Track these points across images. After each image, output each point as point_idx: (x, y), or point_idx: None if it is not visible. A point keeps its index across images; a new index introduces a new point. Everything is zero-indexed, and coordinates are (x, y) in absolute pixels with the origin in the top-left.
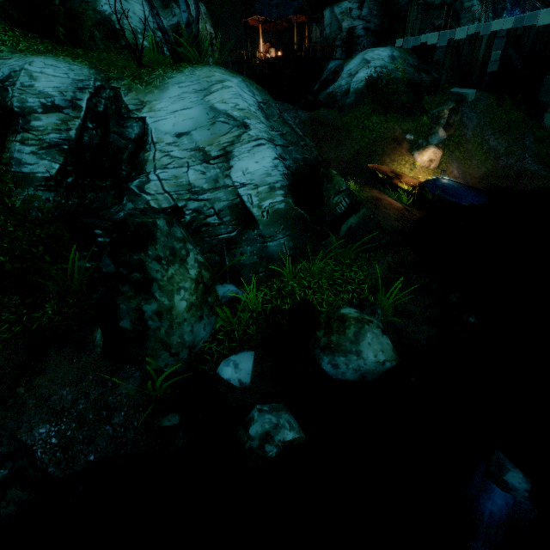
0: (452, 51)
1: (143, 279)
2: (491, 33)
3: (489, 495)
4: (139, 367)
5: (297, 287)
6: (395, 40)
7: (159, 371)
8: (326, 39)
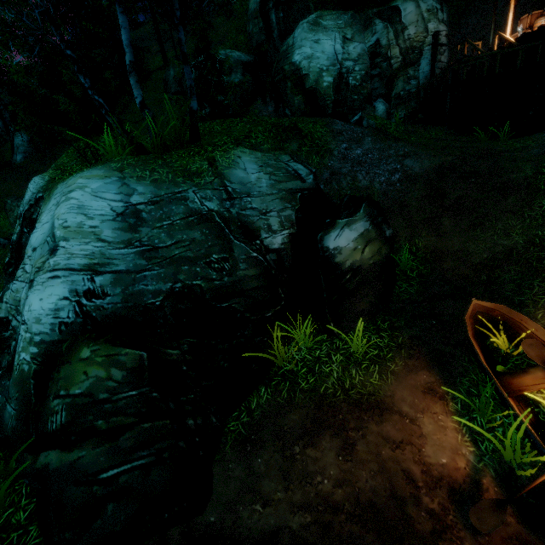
0: None
1: None
2: None
3: None
4: None
5: None
6: None
7: None
8: None
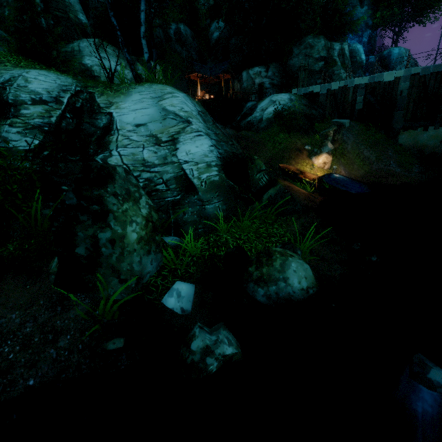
0: (330, 97)
1: (100, 210)
2: (355, 86)
3: (417, 397)
4: (89, 295)
5: (230, 239)
6: (292, 91)
7: (107, 299)
8: (245, 90)
